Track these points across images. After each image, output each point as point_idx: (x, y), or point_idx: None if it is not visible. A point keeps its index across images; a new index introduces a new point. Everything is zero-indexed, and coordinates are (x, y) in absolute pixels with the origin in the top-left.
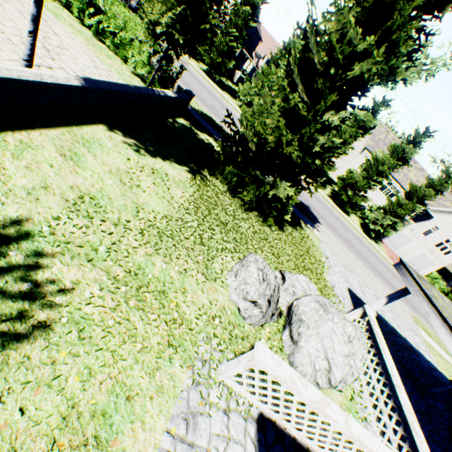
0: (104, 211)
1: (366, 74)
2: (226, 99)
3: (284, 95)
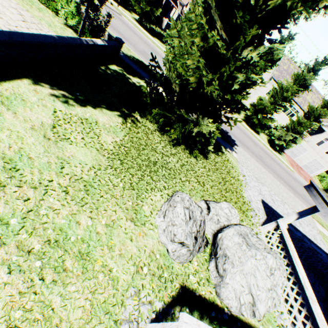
0: (22, 174)
1: (289, 2)
2: (156, 44)
3: (203, 34)
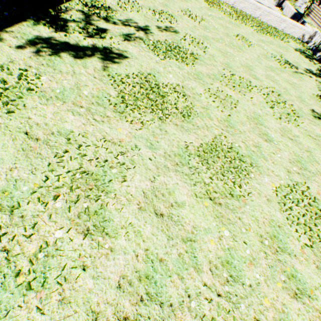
0: None
1: None
2: None
3: None
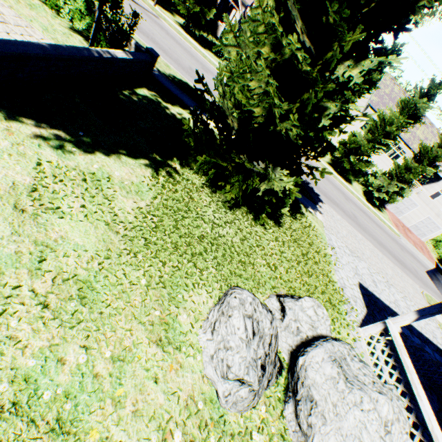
0: None
1: None
2: (208, 58)
3: (275, 40)
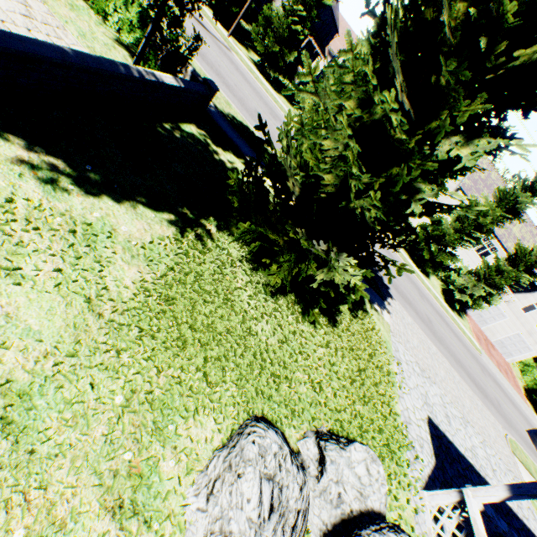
0: None
1: None
2: (280, 104)
3: (364, 95)
